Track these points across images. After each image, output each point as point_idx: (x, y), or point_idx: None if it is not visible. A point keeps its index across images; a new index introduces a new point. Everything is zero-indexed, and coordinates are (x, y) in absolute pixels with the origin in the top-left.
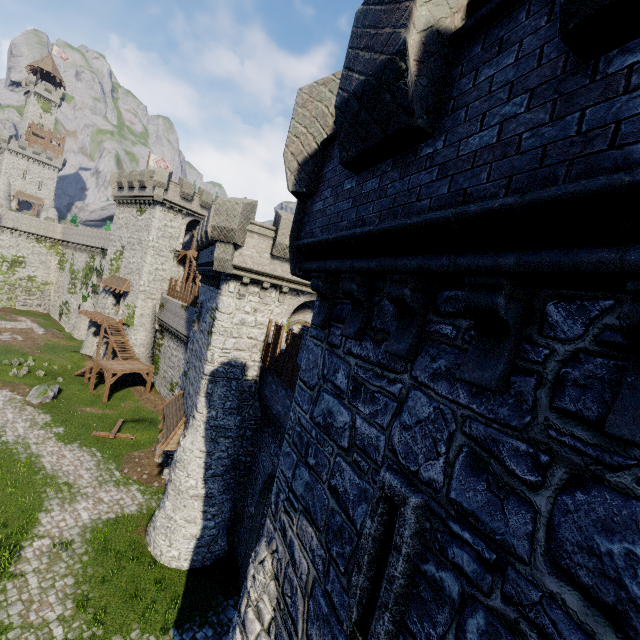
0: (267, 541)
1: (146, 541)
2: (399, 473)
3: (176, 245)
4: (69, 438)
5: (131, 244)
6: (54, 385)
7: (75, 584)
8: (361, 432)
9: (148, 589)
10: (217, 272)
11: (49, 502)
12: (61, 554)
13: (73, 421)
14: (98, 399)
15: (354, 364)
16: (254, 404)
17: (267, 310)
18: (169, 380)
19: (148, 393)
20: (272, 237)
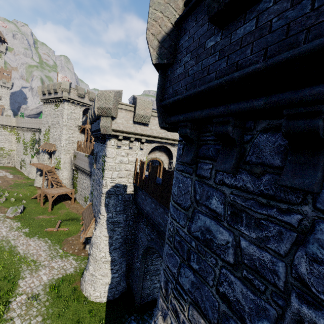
0: (162, 315)
1: (81, 288)
2: (317, 307)
3: (78, 123)
4: (32, 234)
5: (53, 124)
6: (20, 205)
7: (43, 320)
8: (249, 253)
9: (85, 317)
10: (103, 134)
11: (23, 273)
12: (33, 303)
13: (33, 224)
14: (46, 210)
15: (229, 193)
16: (132, 207)
17: (134, 153)
18: (83, 196)
19: (73, 204)
20: (133, 111)
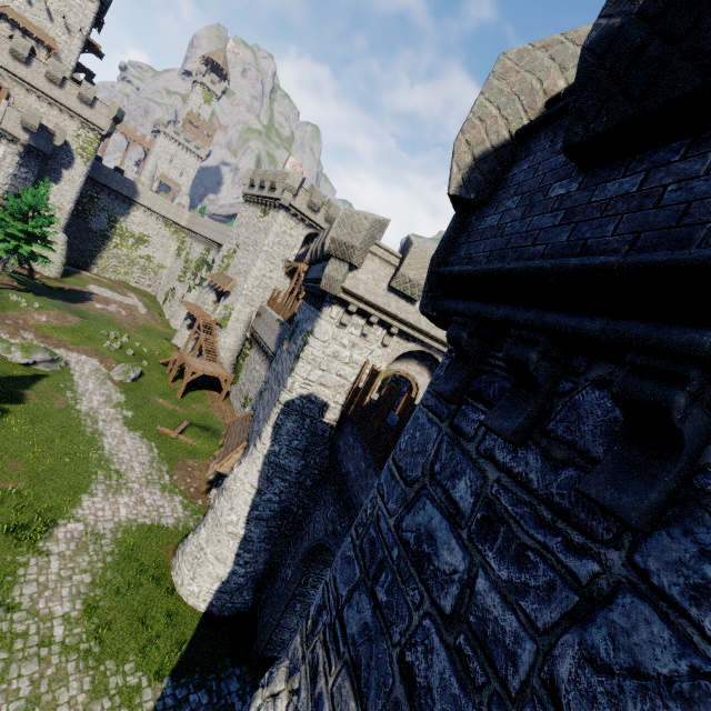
0: (289, 668)
1: (172, 563)
2: None
3: (289, 255)
4: (135, 425)
5: (246, 244)
6: (138, 367)
7: (91, 584)
8: (483, 605)
9: (157, 619)
10: (323, 291)
11: (96, 485)
12: (89, 545)
13: (143, 408)
14: (173, 393)
15: (494, 479)
16: (323, 452)
17: (367, 348)
18: (244, 394)
19: (221, 401)
20: (395, 265)
